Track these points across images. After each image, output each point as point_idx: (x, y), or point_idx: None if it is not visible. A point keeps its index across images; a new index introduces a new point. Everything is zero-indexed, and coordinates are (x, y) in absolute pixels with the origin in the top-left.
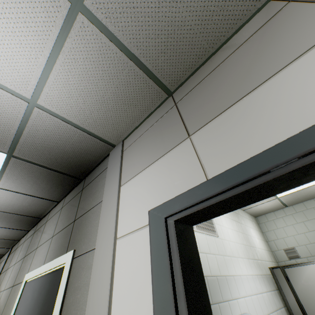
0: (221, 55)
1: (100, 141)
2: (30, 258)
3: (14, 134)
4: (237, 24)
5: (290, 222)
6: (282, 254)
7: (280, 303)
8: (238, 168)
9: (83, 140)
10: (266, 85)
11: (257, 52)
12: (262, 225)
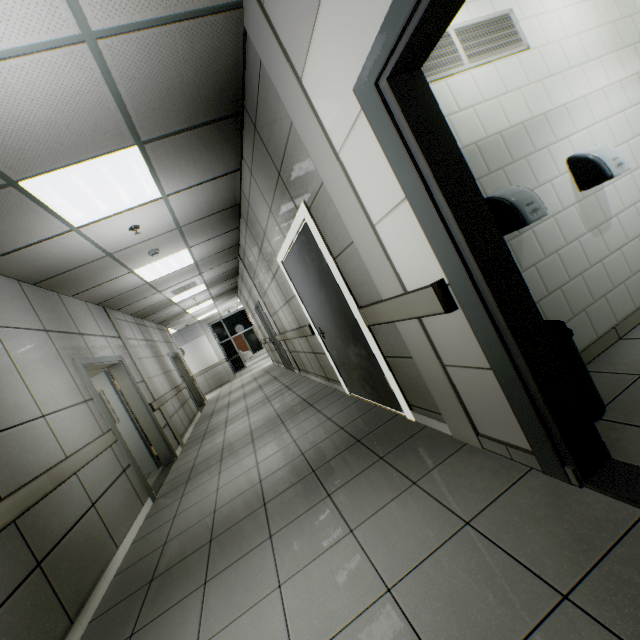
0: None
1: (215, 17)
2: (267, 246)
3: (117, 110)
4: None
5: None
6: None
7: None
8: None
9: (193, 40)
10: None
11: None
12: None
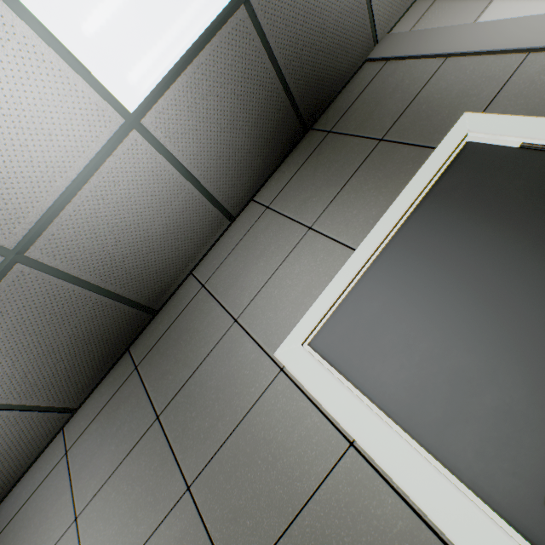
0: None
1: (368, 23)
2: (224, 357)
3: None
4: None
5: None
6: None
7: None
8: None
9: (355, 10)
10: None
11: None
12: None
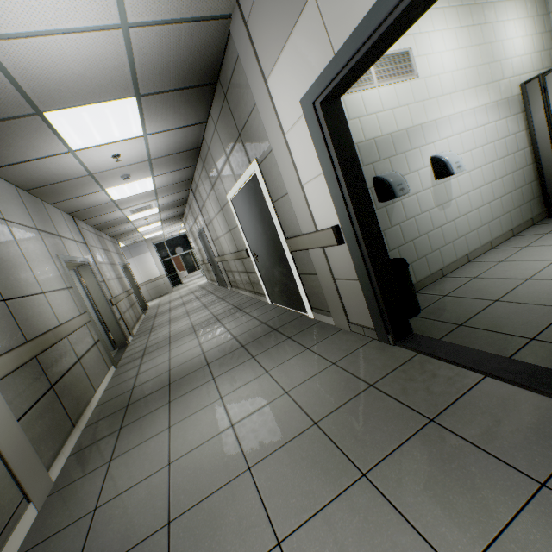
0: None
1: (211, 22)
2: (219, 185)
3: (129, 72)
4: None
5: None
6: None
7: (519, 128)
8: (351, 39)
9: (193, 34)
10: None
11: None
12: None
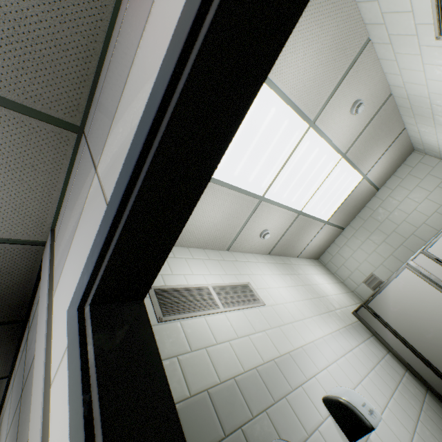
0: (111, 48)
1: (12, 245)
2: None
3: None
4: None
5: (355, 245)
6: (364, 288)
7: (381, 351)
8: (123, 171)
9: None
10: (140, 48)
11: (132, 18)
12: (329, 265)
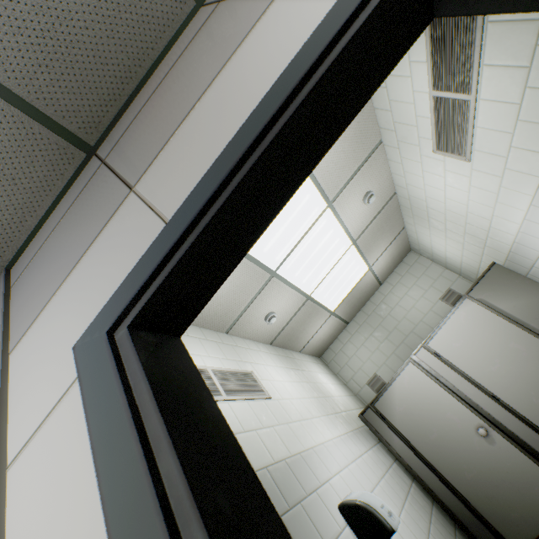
0: (158, 77)
1: None
2: None
3: None
4: (167, 33)
5: (359, 342)
6: (368, 391)
7: (388, 459)
8: (206, 179)
9: None
10: (217, 81)
11: (199, 56)
12: (332, 365)
